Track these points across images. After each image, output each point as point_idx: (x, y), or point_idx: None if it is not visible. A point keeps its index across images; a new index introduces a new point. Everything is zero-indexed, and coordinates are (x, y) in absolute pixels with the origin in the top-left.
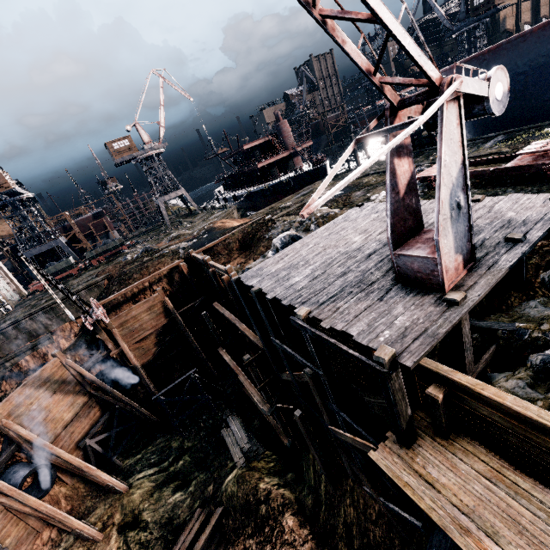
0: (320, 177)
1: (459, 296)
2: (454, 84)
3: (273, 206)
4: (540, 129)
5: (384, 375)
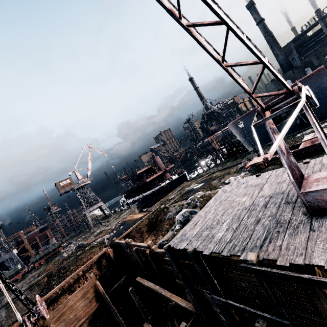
0: (183, 180)
1: None
2: (303, 87)
3: (162, 200)
4: (294, 135)
5: None
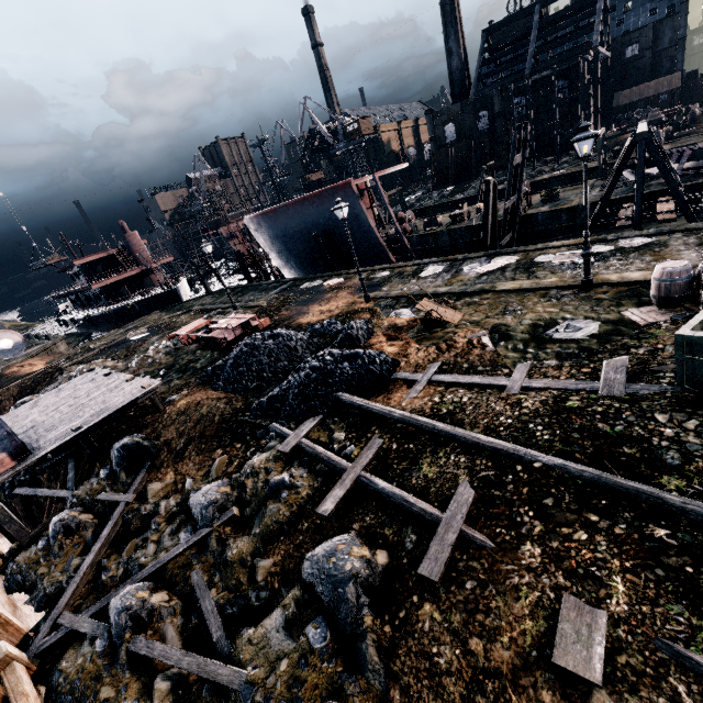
0: (171, 301)
1: None
2: None
3: (87, 345)
4: (306, 282)
5: None
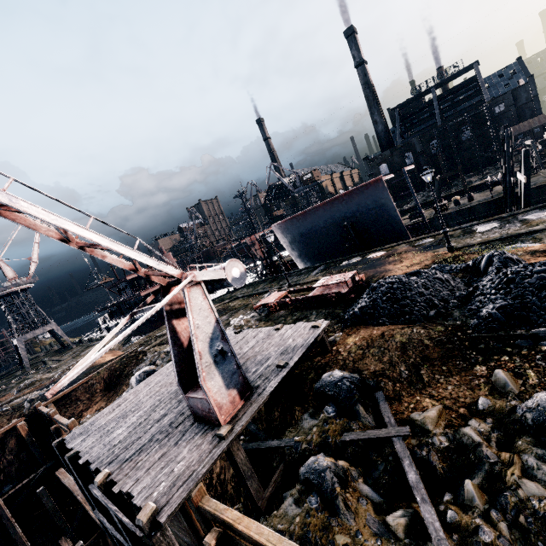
0: None
1: (225, 429)
2: (187, 279)
3: (151, 334)
4: (341, 262)
5: (144, 540)
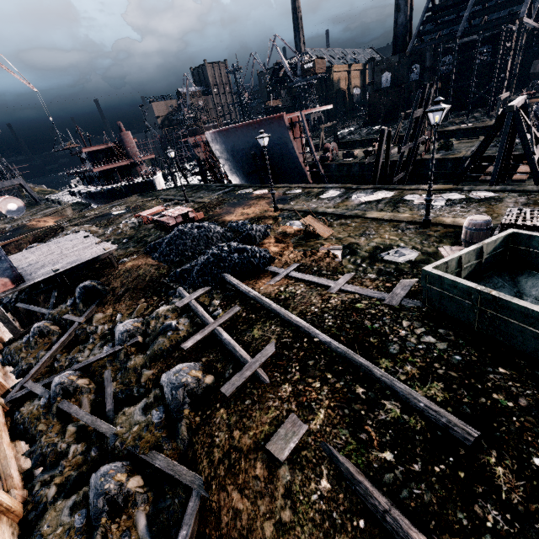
0: (148, 189)
1: None
2: None
3: (84, 213)
4: (243, 189)
5: None
